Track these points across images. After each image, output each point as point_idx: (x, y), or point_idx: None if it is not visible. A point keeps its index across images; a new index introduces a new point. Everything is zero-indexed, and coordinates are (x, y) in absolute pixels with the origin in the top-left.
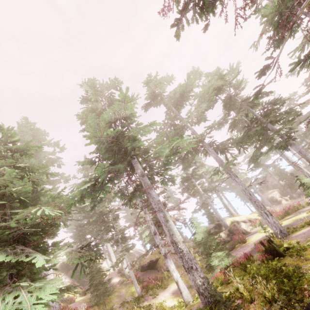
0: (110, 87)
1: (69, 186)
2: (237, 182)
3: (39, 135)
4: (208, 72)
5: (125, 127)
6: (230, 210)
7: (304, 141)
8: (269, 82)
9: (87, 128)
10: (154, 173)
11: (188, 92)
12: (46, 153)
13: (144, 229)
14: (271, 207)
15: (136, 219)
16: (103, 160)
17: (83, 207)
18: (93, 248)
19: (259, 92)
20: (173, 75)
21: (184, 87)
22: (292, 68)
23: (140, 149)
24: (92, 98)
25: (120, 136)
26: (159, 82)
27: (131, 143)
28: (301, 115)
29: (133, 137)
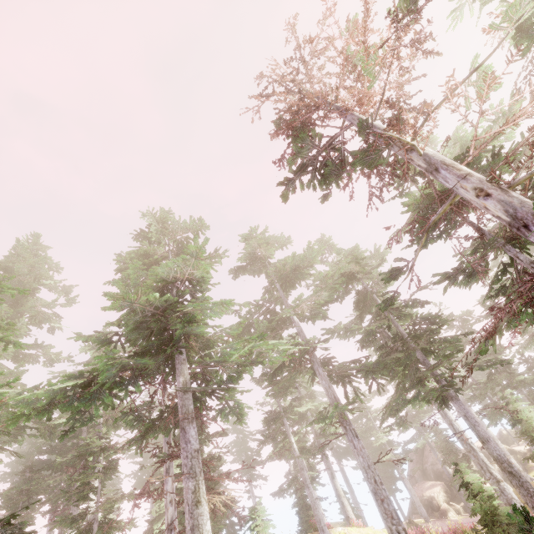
0: (187, 229)
1: (51, 373)
2: (356, 449)
3: (43, 268)
4: (340, 248)
5: (184, 295)
6: (346, 508)
7: (488, 397)
8: (422, 287)
9: (117, 282)
10: (207, 391)
11: (305, 268)
12: (39, 301)
13: (163, 512)
14: (427, 520)
15: (146, 482)
16: (125, 342)
17: (55, 425)
18: (11, 533)
19: (390, 301)
20: (290, 237)
21: (300, 259)
22: (438, 281)
23: (198, 339)
24: (154, 236)
25: (170, 308)
26: (267, 241)
27: (183, 324)
28: (462, 352)
29: (190, 316)
